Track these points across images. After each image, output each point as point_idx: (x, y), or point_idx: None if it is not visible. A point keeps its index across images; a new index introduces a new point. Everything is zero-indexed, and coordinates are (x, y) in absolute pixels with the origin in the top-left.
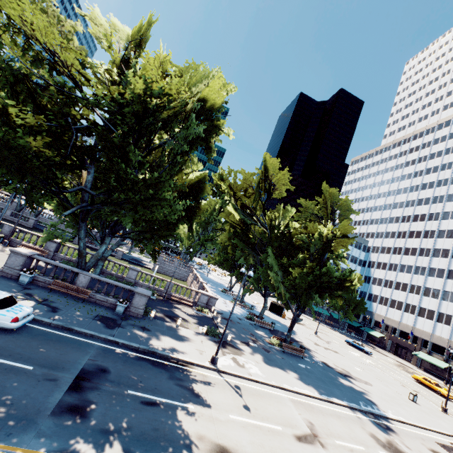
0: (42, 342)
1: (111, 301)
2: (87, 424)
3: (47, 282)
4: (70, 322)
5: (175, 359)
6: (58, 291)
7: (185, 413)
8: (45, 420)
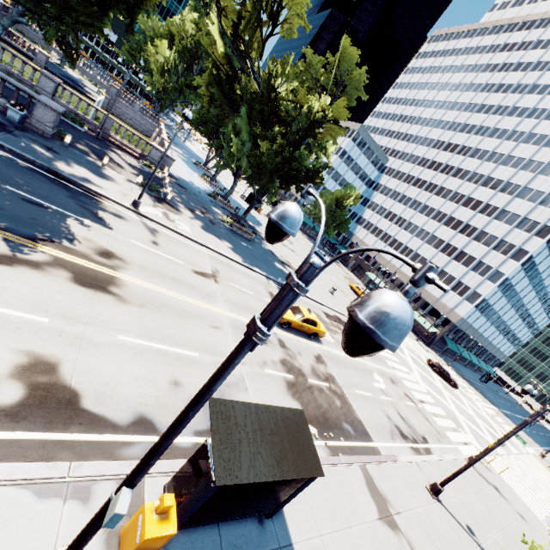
0: None
1: None
2: None
3: None
4: None
5: (85, 187)
6: None
7: (78, 223)
8: None
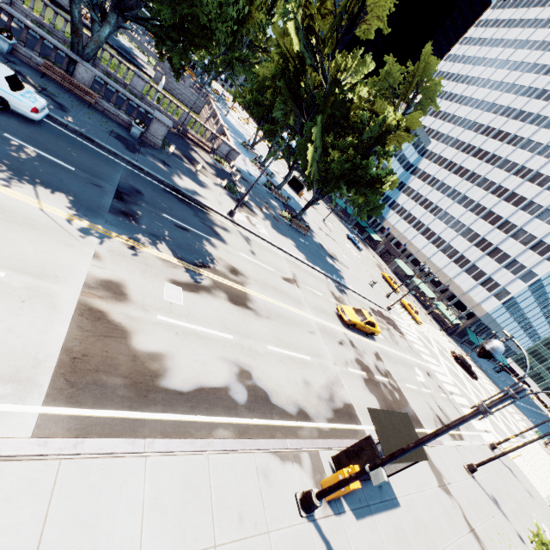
0: (69, 145)
1: (123, 118)
2: (139, 227)
3: (33, 59)
4: (87, 131)
5: (197, 201)
6: (52, 79)
7: (209, 242)
8: (107, 215)
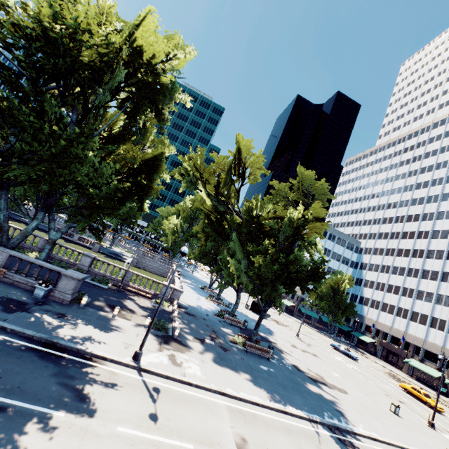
0: None
1: (32, 284)
2: None
3: None
4: None
5: (82, 352)
6: None
7: (43, 422)
8: None
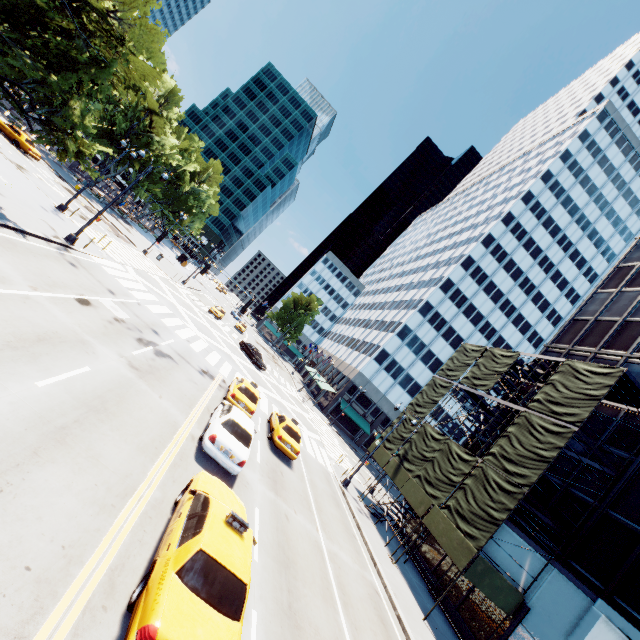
0: None
1: None
2: None
3: None
4: None
5: None
6: None
7: None
8: None
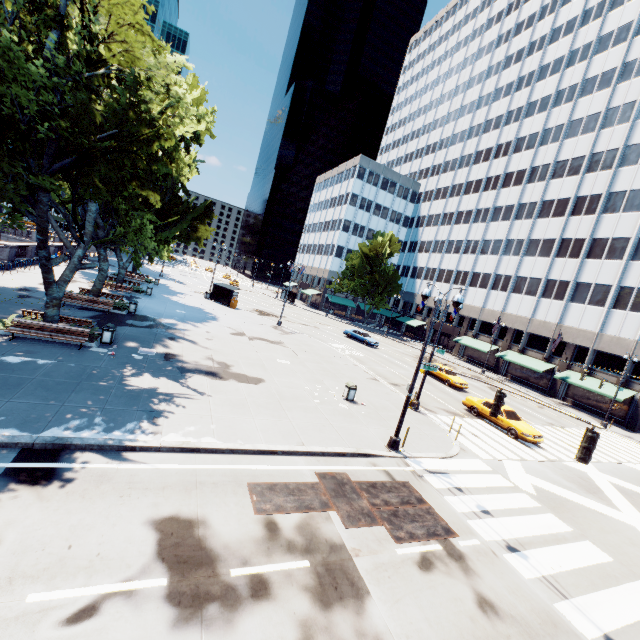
0: None
1: None
2: None
3: None
4: None
5: None
6: None
7: None
8: None
